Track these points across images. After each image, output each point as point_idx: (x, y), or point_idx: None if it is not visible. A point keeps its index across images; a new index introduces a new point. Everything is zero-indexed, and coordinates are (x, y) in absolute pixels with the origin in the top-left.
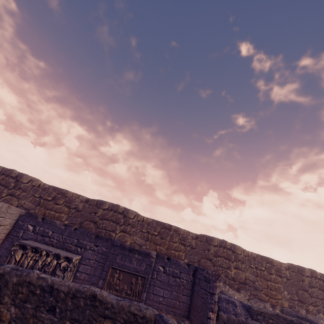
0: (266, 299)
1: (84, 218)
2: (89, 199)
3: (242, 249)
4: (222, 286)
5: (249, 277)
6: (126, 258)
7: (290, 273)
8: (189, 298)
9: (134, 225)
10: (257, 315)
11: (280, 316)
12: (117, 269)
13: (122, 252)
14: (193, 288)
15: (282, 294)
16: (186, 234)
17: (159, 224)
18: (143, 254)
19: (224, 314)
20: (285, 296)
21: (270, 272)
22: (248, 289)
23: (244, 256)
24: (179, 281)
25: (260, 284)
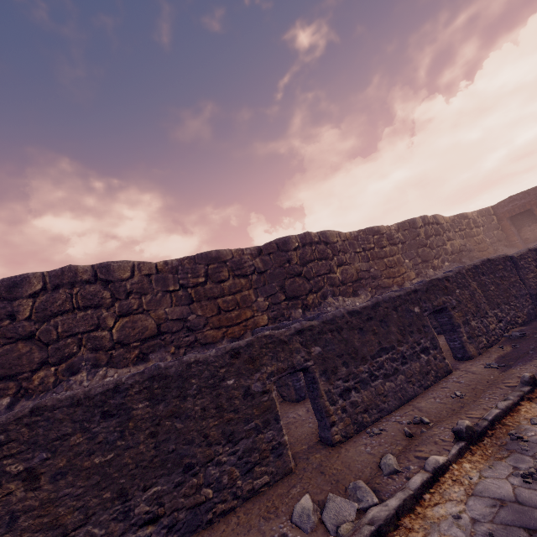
0: (217, 336)
1: None
2: None
3: (132, 265)
4: (83, 380)
5: (168, 316)
6: None
7: (263, 259)
8: None
9: None
10: None
11: (53, 407)
12: None
13: None
14: None
15: (253, 306)
16: None
17: None
18: None
19: None
20: (261, 306)
21: (218, 279)
22: (171, 342)
23: (145, 277)
24: None
25: (200, 314)
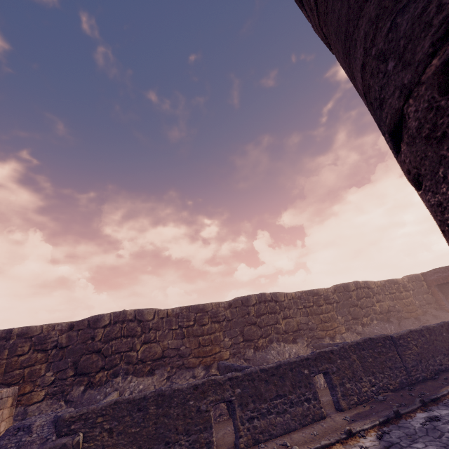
0: (196, 363)
1: None
2: None
3: (155, 311)
4: (119, 382)
5: (169, 346)
6: None
7: (232, 311)
8: None
9: None
10: (70, 425)
11: (121, 402)
12: None
13: None
14: None
15: (221, 344)
16: (47, 331)
17: None
18: None
19: None
20: (226, 344)
21: (201, 324)
22: (168, 363)
23: (160, 319)
24: None
25: (188, 346)
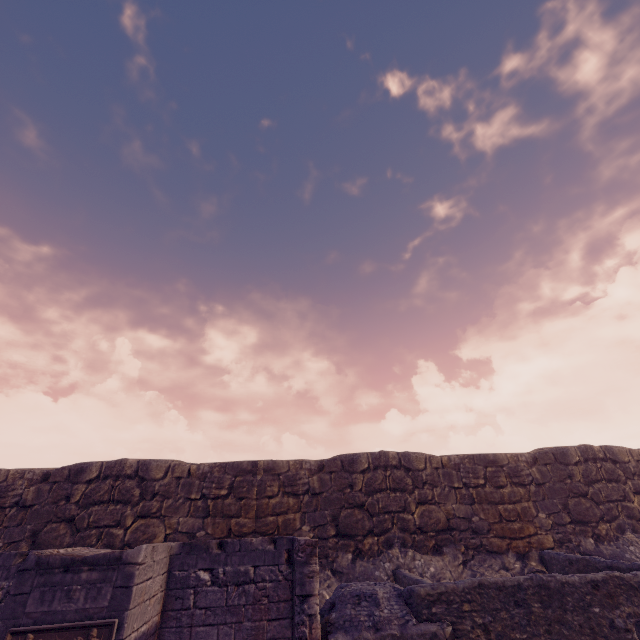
0: (502, 547)
1: (41, 521)
2: (50, 471)
3: (425, 457)
4: (398, 556)
5: (455, 512)
6: (55, 592)
7: (540, 469)
8: (288, 623)
9: (169, 492)
10: (430, 606)
11: (488, 586)
12: (28, 631)
13: (45, 580)
14: (292, 593)
15: (535, 522)
16: (295, 469)
17: (228, 469)
18: (103, 565)
19: (344, 638)
20: (543, 523)
21: (497, 484)
22: (459, 540)
23: (434, 470)
24: (256, 590)
25: (483, 517)
